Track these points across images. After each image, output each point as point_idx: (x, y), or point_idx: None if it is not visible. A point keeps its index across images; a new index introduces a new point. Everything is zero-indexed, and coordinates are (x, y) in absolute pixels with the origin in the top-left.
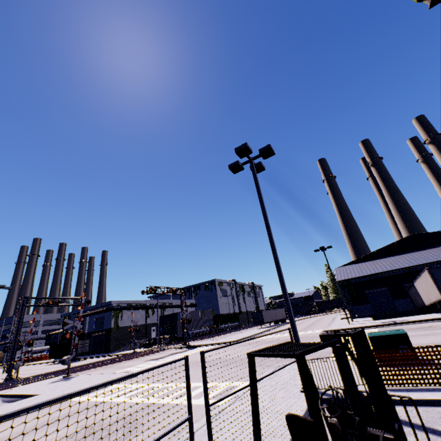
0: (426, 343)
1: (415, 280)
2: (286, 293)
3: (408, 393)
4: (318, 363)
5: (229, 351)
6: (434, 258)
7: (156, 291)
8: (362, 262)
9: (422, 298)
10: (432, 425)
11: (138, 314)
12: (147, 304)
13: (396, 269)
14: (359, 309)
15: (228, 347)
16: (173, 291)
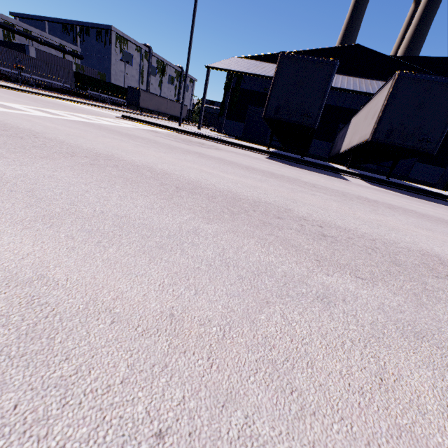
0: None
1: None
2: None
3: None
4: None
5: None
6: (342, 85)
7: None
8: (268, 63)
9: None
10: None
11: None
12: None
13: None
14: (230, 125)
15: None
16: None
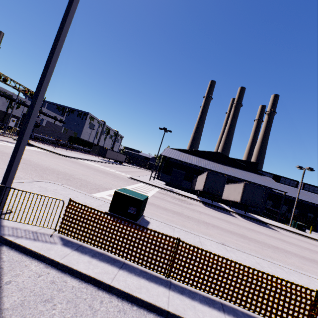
0: (169, 209)
1: (200, 175)
2: (34, 110)
3: (72, 252)
4: (9, 192)
5: (47, 158)
6: (218, 169)
7: (6, 81)
8: (183, 152)
9: (196, 185)
10: (12, 315)
11: (0, 100)
12: (13, 97)
13: (196, 165)
14: (163, 176)
15: (53, 157)
16: (30, 93)
